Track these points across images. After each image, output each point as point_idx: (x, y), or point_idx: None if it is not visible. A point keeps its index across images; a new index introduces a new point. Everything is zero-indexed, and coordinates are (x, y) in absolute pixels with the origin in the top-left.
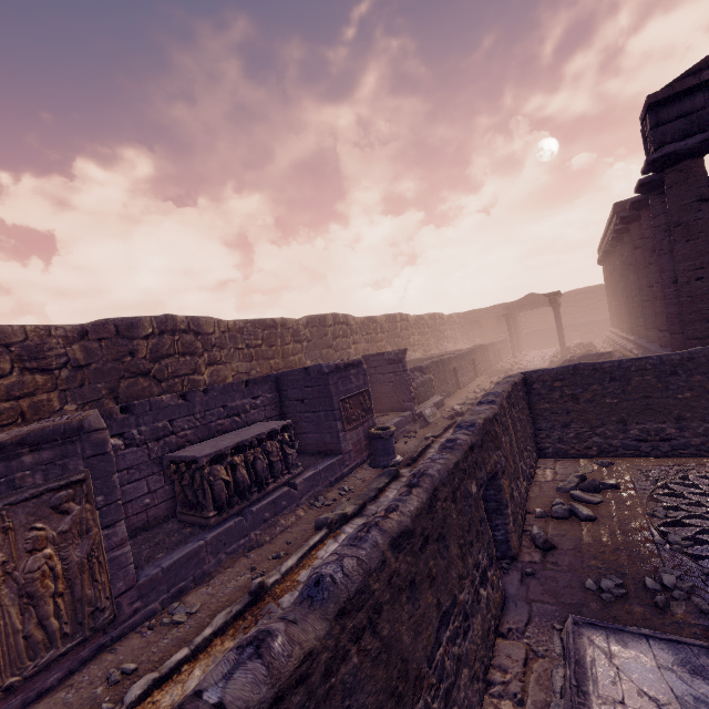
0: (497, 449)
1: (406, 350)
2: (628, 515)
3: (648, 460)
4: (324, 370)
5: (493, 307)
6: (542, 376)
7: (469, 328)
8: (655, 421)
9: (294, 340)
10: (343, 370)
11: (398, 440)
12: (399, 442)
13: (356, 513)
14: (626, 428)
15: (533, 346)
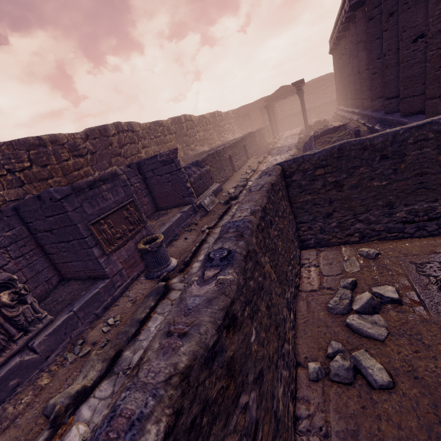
0: (236, 400)
1: (176, 150)
2: (438, 374)
3: (414, 243)
4: (55, 196)
5: (257, 101)
6: (302, 164)
7: (242, 121)
8: (426, 200)
9: (73, 155)
10: (90, 188)
11: (179, 236)
12: (180, 239)
13: (103, 375)
14: (392, 211)
15: (286, 128)
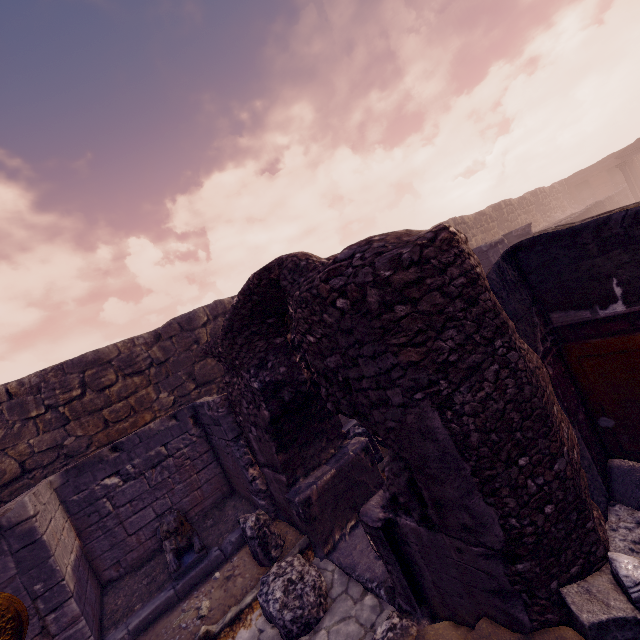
0: None
1: (530, 224)
2: None
3: None
4: (483, 250)
5: (601, 161)
6: None
7: (575, 192)
8: None
9: None
10: (494, 247)
11: None
12: None
13: None
14: None
15: None
